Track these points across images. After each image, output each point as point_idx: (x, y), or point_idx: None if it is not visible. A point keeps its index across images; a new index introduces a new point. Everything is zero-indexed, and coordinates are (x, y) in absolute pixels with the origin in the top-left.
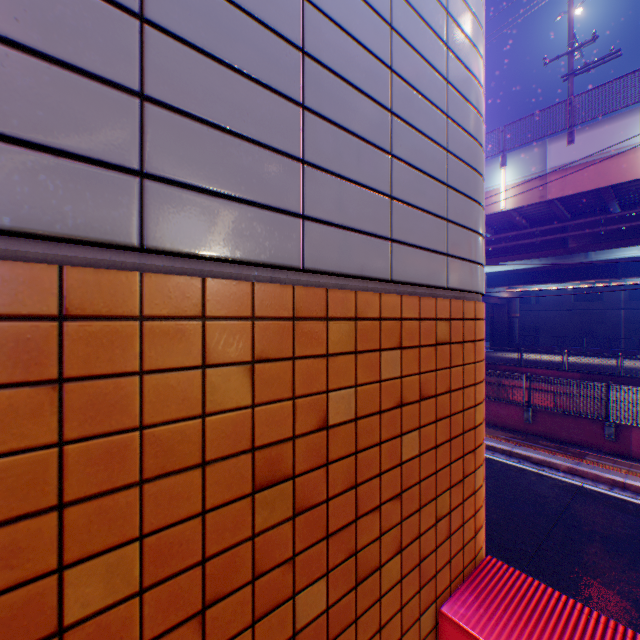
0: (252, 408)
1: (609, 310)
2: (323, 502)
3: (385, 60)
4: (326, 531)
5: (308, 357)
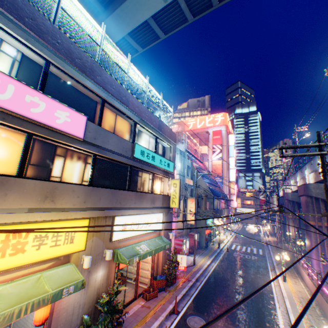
0: None
1: None
2: None
3: None
4: None
5: None
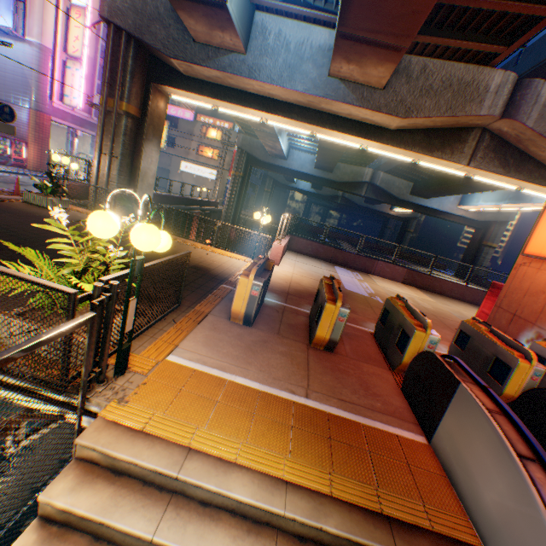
0: None
1: None
2: None
3: (14, 84)
4: None
5: None
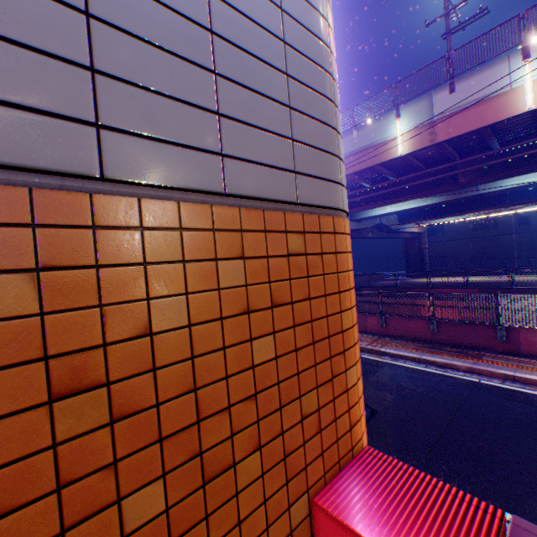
0: (41, 316)
1: (503, 235)
2: (153, 407)
3: None
4: (159, 435)
5: (119, 265)
